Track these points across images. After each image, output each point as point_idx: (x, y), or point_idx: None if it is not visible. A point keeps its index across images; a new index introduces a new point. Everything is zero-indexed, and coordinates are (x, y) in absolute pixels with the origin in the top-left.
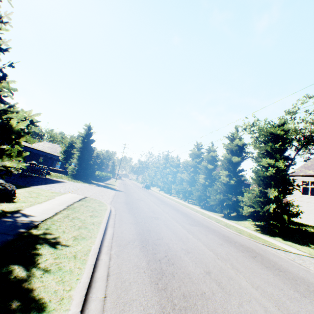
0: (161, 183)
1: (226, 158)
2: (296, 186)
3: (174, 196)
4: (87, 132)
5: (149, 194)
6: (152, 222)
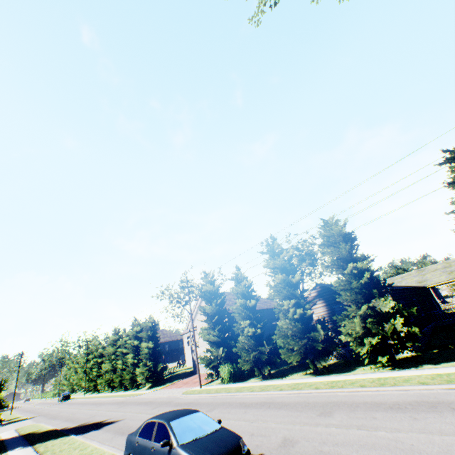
0: (85, 383)
1: (131, 343)
2: (185, 341)
3: (104, 392)
4: None
5: (70, 404)
6: (72, 415)
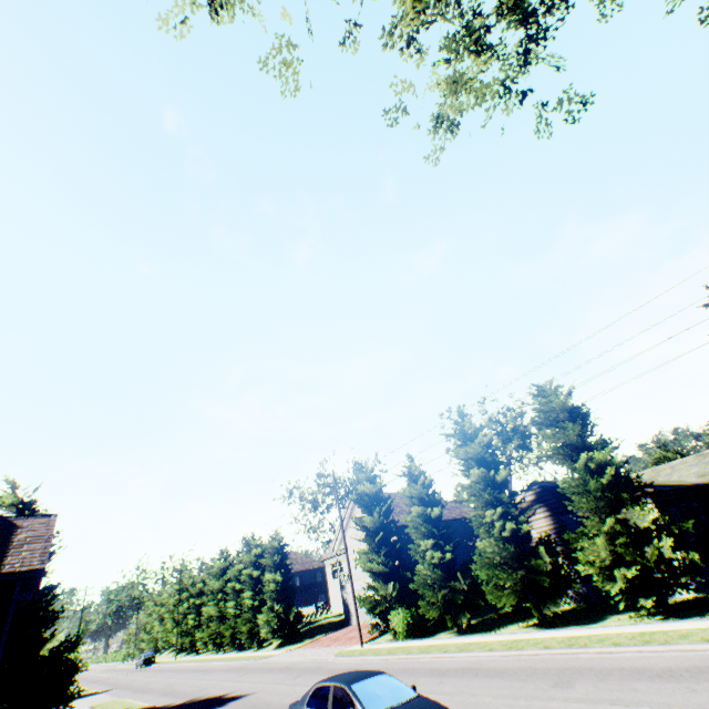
0: (177, 637)
1: (248, 574)
2: (329, 571)
3: (205, 653)
4: None
5: (157, 671)
6: (169, 687)
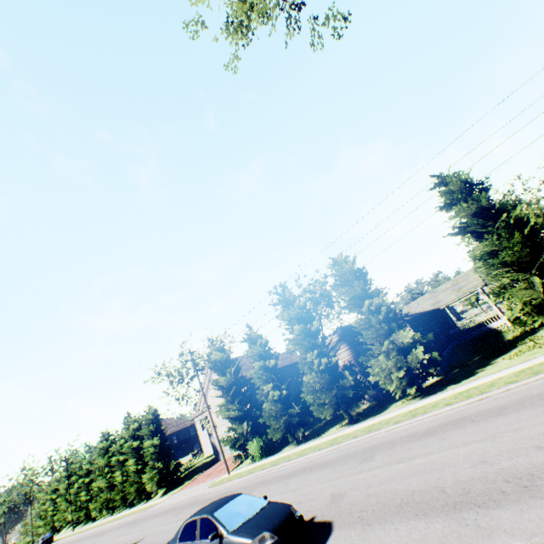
0: (72, 515)
1: (129, 446)
2: (199, 425)
3: (101, 518)
4: None
5: None
6: None
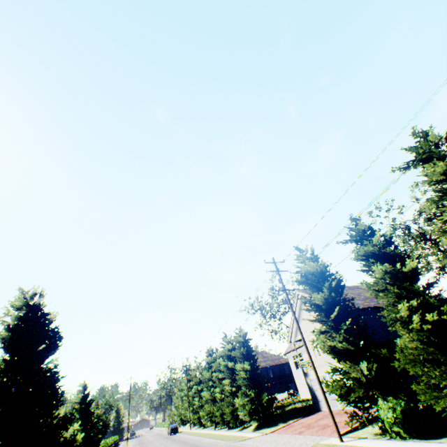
0: (189, 414)
1: (224, 365)
2: (291, 362)
3: (208, 427)
4: (83, 393)
5: (172, 441)
6: None
